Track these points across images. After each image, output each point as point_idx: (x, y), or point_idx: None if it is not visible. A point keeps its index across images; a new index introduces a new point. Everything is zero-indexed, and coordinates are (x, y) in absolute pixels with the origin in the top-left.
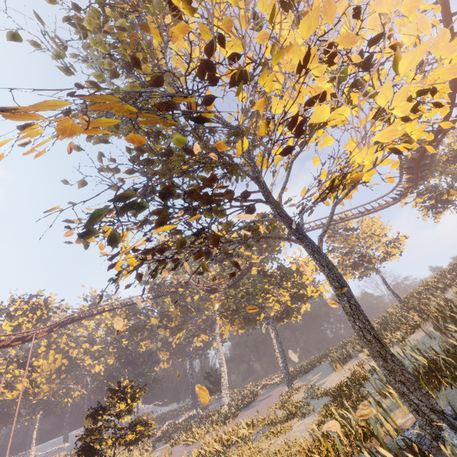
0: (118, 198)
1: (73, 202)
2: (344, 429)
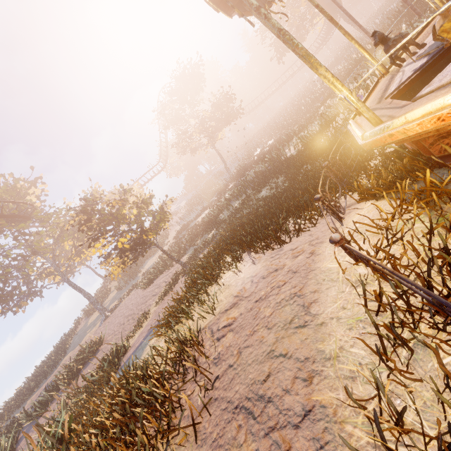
0: (232, 115)
1: (219, 100)
2: (223, 186)
